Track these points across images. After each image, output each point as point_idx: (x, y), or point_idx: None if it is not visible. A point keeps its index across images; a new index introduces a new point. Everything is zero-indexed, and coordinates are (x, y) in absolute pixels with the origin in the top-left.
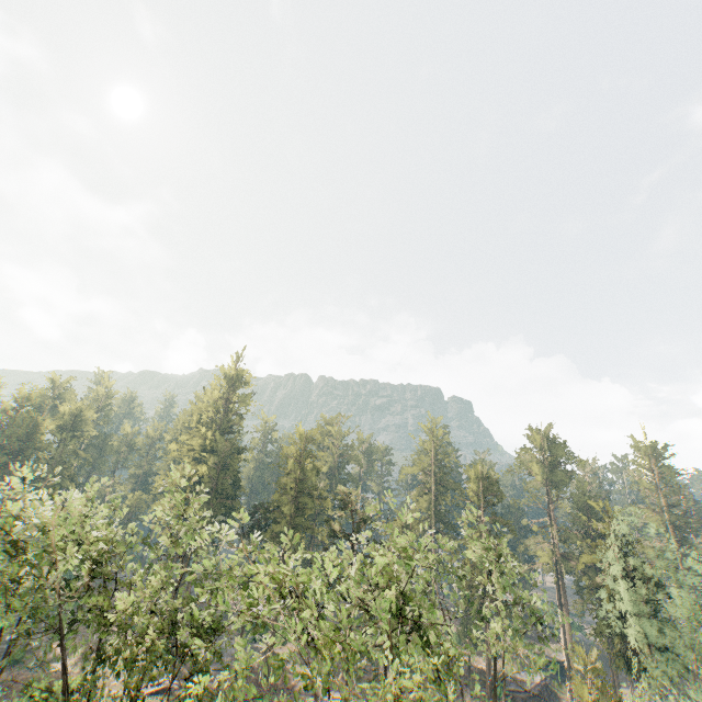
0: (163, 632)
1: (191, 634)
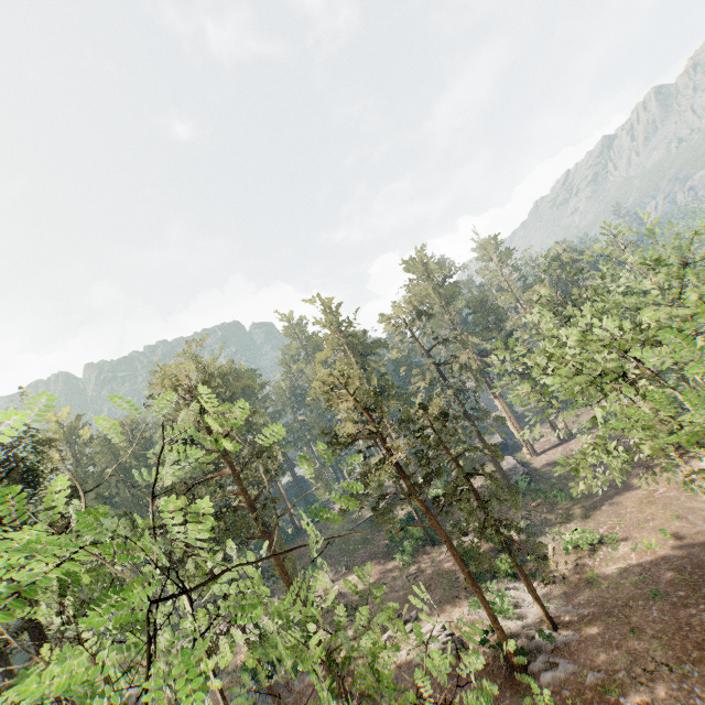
0: None
1: None
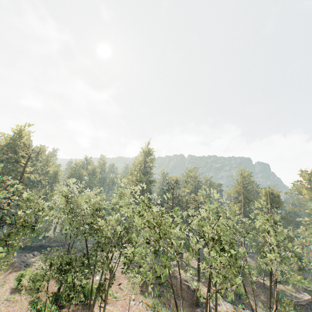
0: (118, 239)
1: (128, 241)
